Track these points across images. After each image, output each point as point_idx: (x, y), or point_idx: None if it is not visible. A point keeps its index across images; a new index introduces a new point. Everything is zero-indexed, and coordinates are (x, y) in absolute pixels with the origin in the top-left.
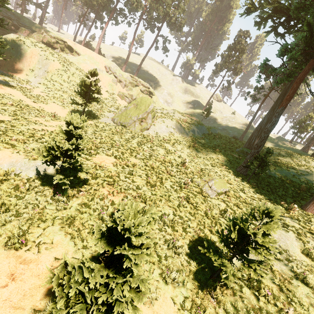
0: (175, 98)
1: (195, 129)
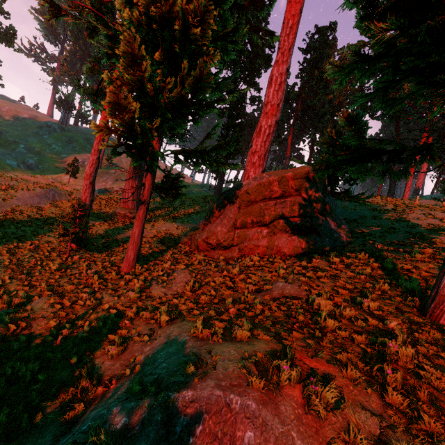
0: (47, 155)
1: (27, 197)
